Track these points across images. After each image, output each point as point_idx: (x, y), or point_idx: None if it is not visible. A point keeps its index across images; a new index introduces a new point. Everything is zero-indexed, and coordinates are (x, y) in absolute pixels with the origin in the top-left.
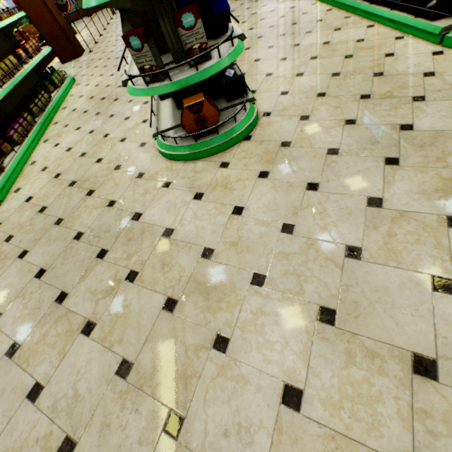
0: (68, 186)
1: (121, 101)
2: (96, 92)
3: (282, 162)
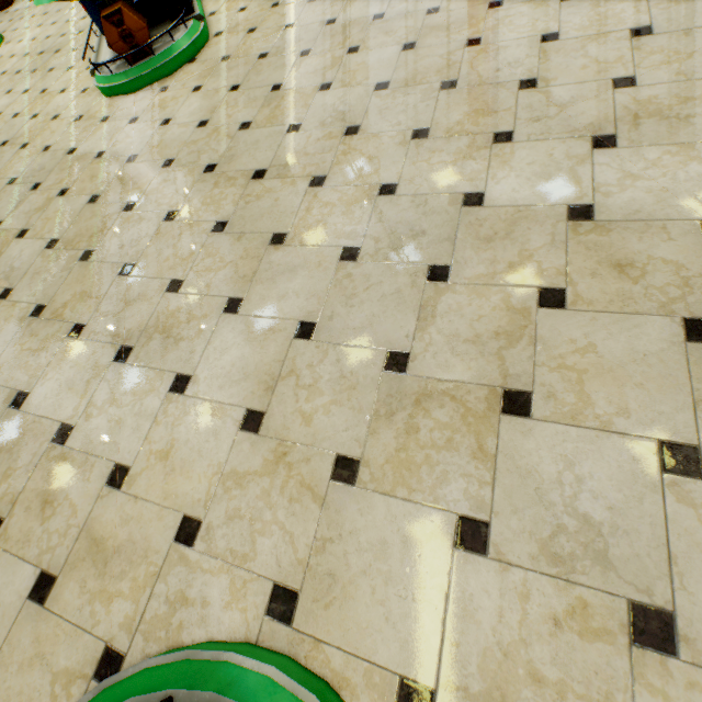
0: None
1: (64, 51)
2: (32, 48)
3: (217, 75)
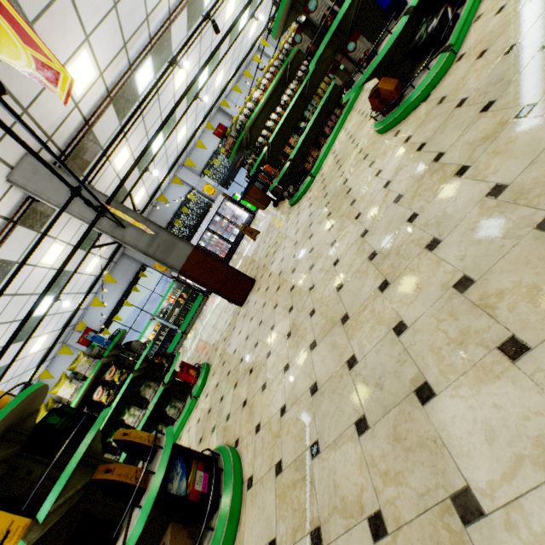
0: (336, 164)
1: None
2: None
3: (424, 124)
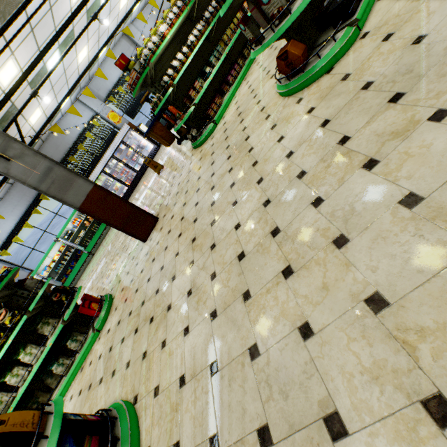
0: (238, 116)
1: None
2: None
3: (328, 98)
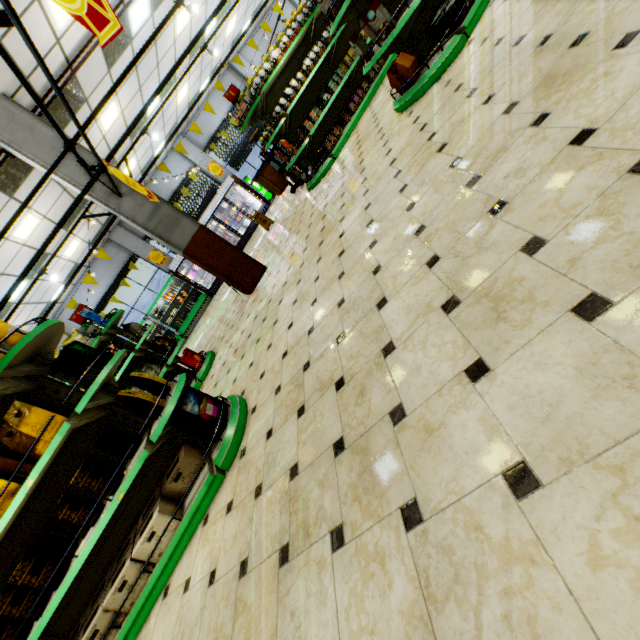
0: (356, 144)
1: None
2: None
3: (431, 105)
